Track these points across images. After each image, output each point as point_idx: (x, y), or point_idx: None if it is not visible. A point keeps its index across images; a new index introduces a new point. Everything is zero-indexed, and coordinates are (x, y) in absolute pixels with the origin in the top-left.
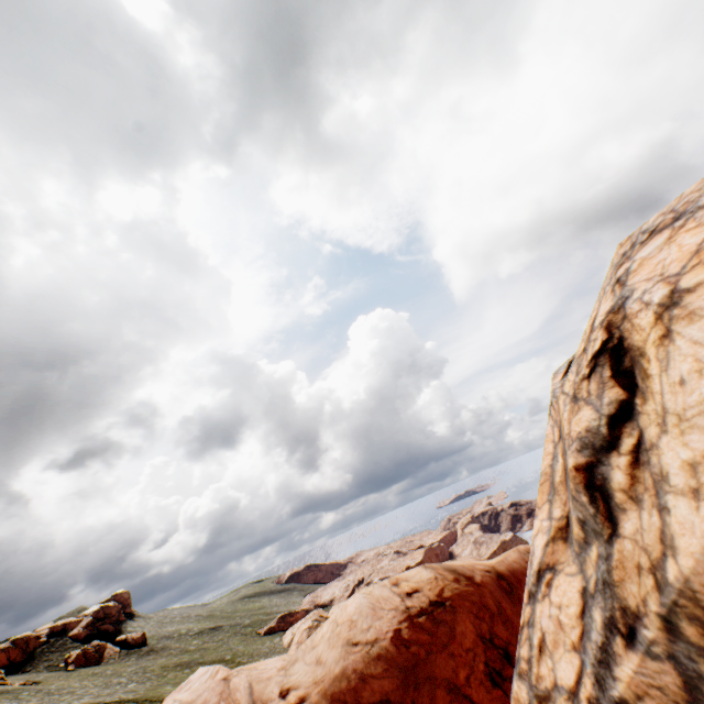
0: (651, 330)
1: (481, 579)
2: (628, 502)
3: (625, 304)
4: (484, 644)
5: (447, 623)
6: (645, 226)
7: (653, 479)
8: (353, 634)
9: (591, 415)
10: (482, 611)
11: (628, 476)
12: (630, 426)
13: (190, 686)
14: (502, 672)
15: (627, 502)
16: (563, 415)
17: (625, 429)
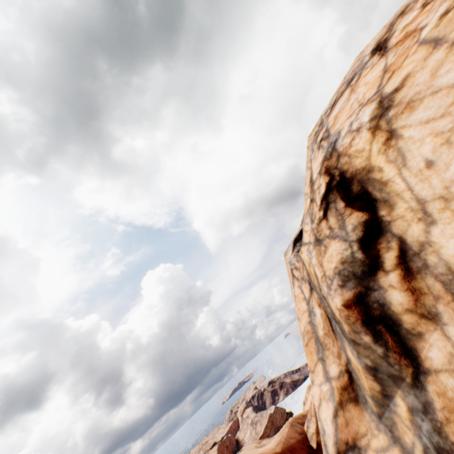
0: (372, 144)
1: None
2: (422, 322)
3: (336, 146)
4: None
5: None
6: (324, 111)
7: (442, 281)
8: None
9: (341, 246)
10: None
11: (408, 292)
12: (385, 239)
13: None
14: None
15: (420, 322)
16: (312, 261)
17: (381, 245)
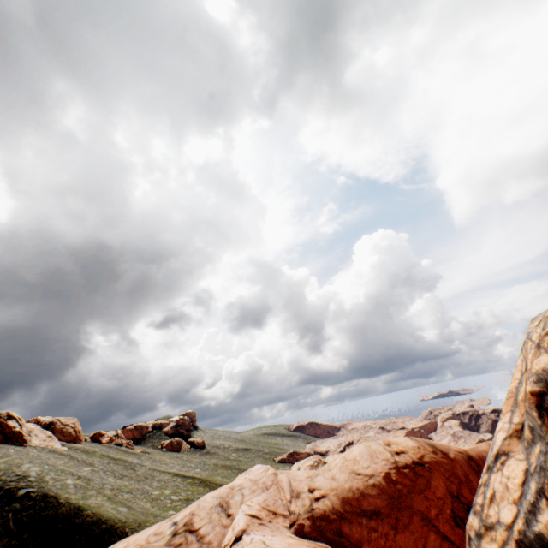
0: None
1: (454, 456)
2: None
3: None
4: (452, 498)
5: (424, 477)
6: None
7: None
8: (357, 467)
9: (547, 360)
10: (452, 476)
11: None
12: None
13: (252, 473)
14: (463, 519)
15: None
16: (528, 355)
17: None
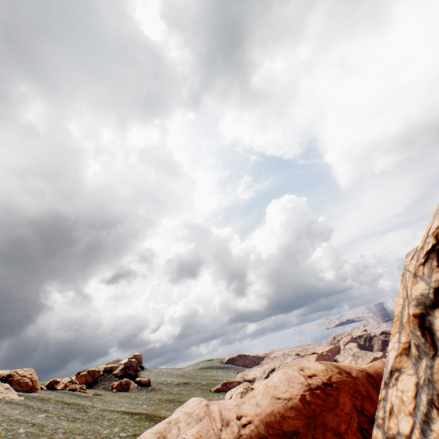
0: None
1: (356, 374)
2: None
3: None
4: (357, 412)
5: (333, 396)
6: None
7: None
8: (277, 393)
9: (423, 286)
10: (356, 393)
11: None
12: None
13: (188, 406)
14: (368, 431)
15: None
16: (407, 284)
17: None
